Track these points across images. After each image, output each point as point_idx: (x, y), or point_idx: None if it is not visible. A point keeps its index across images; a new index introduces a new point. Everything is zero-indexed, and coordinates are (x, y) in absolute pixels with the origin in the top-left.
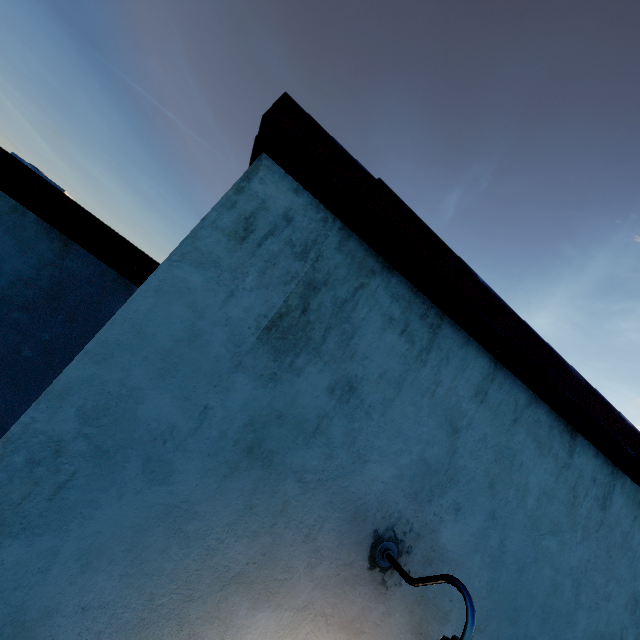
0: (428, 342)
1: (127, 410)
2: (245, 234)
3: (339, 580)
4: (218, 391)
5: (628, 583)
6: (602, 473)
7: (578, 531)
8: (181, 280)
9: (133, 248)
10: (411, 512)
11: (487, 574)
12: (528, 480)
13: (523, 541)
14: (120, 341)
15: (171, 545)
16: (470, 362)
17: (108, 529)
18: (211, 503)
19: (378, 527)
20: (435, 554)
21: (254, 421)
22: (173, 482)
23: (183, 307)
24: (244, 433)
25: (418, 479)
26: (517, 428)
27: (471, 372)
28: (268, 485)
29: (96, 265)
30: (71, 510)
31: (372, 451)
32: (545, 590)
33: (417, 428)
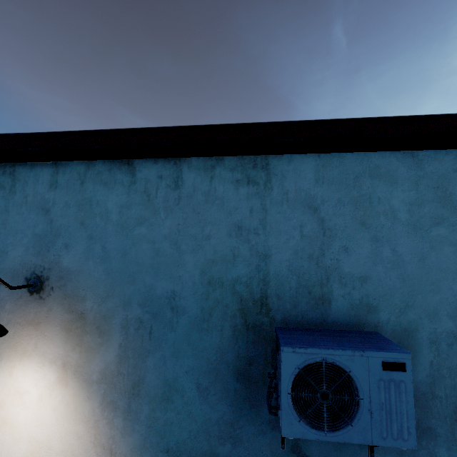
0: (12, 182)
1: None
2: None
3: (18, 306)
4: None
5: (225, 220)
6: (166, 169)
7: (161, 213)
8: None
9: None
10: (41, 261)
11: (101, 267)
12: (107, 207)
13: (119, 239)
14: None
15: None
16: (40, 174)
17: None
18: None
19: (27, 276)
20: (64, 273)
21: None
22: None
23: None
24: None
25: (37, 245)
26: (86, 186)
27: (43, 178)
28: None
29: None
30: None
31: (8, 246)
32: (149, 257)
33: (26, 223)
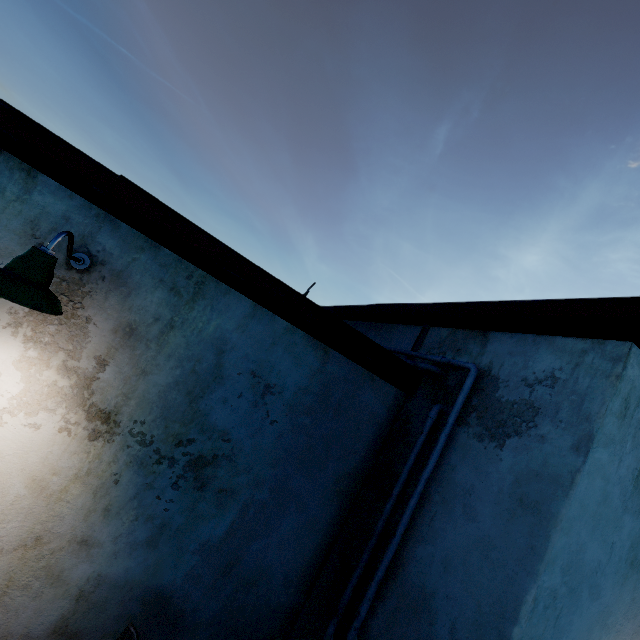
0: None
1: (580, 559)
2: (625, 412)
3: None
4: (617, 530)
5: None
6: None
7: None
8: (598, 460)
9: (377, 347)
10: None
11: None
12: None
13: None
14: (574, 515)
15: (602, 635)
16: None
17: (577, 635)
18: (617, 603)
19: None
20: None
21: (633, 543)
22: (601, 597)
23: (599, 479)
24: (629, 553)
25: None
26: None
27: None
28: (639, 582)
29: (348, 365)
30: (562, 630)
31: None
32: None
33: None
